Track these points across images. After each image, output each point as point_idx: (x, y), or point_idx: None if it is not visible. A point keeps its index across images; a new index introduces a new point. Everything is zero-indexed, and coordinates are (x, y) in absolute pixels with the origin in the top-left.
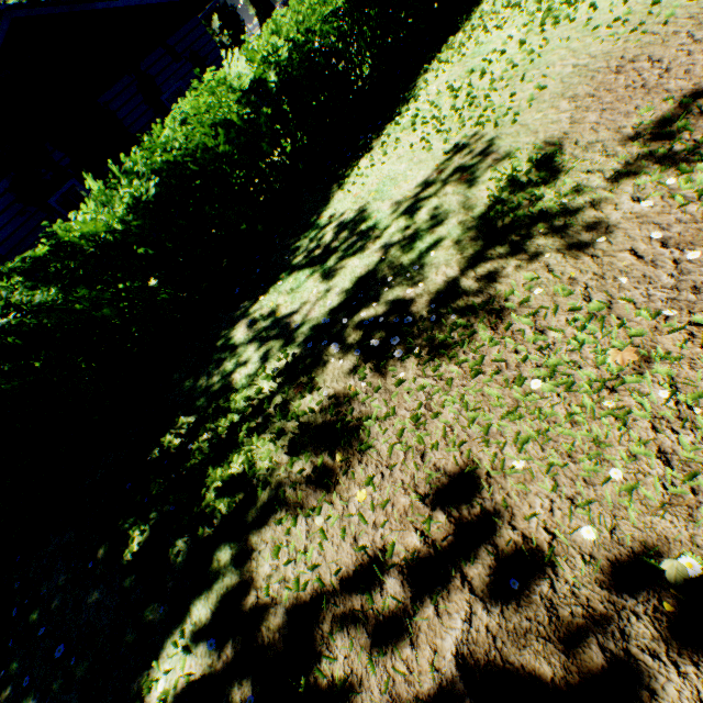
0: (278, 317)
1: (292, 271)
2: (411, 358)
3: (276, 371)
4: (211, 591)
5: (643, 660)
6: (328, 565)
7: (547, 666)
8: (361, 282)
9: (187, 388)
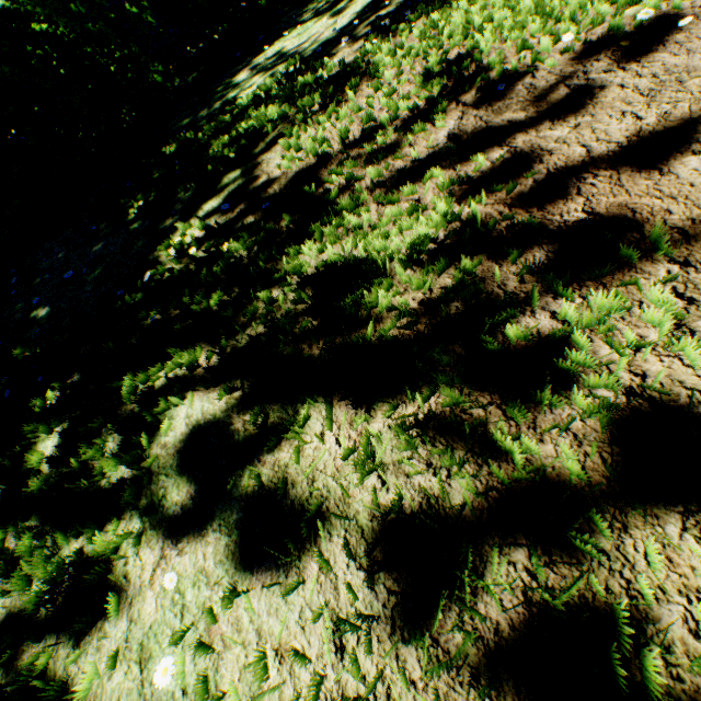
0: (284, 53)
1: (299, 26)
2: (421, 20)
3: (283, 78)
4: (222, 193)
5: (598, 78)
6: (337, 141)
7: (522, 113)
8: (373, 4)
9: (186, 123)
